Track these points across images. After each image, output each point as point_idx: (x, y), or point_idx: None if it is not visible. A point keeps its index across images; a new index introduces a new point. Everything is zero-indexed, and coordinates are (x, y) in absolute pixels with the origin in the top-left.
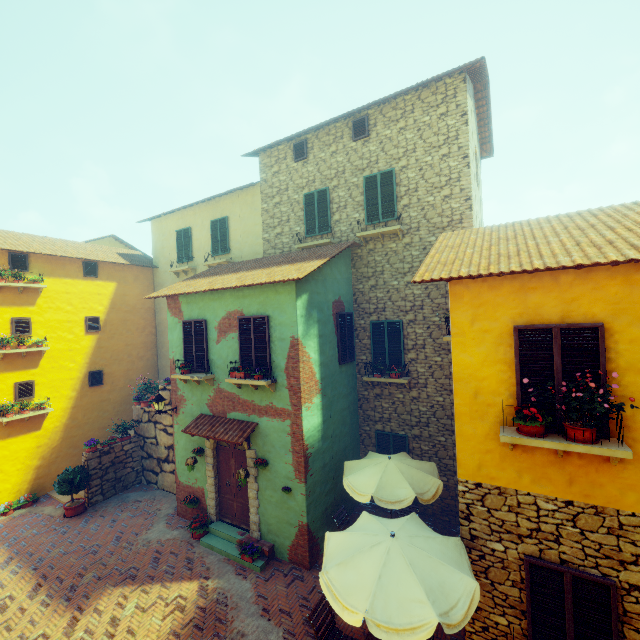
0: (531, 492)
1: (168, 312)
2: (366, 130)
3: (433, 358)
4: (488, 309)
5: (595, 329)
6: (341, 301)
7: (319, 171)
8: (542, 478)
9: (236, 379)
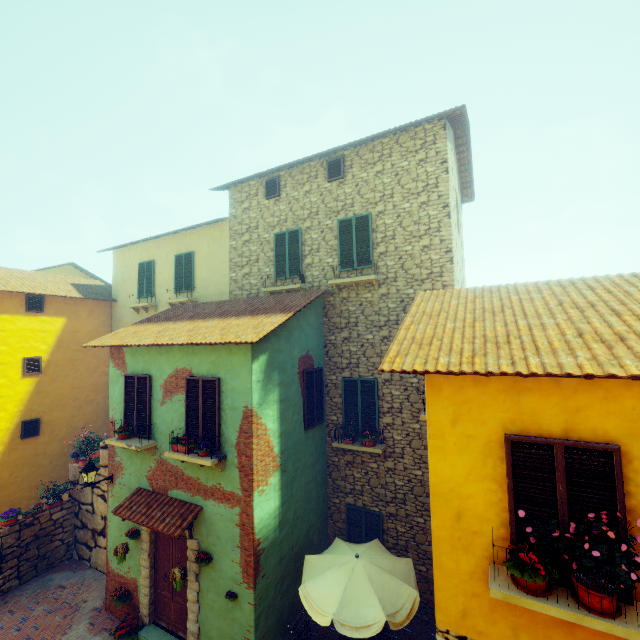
0: None
1: (111, 362)
2: (341, 171)
3: (411, 424)
4: (473, 408)
5: (609, 452)
6: (309, 355)
7: (291, 210)
8: None
9: (177, 454)
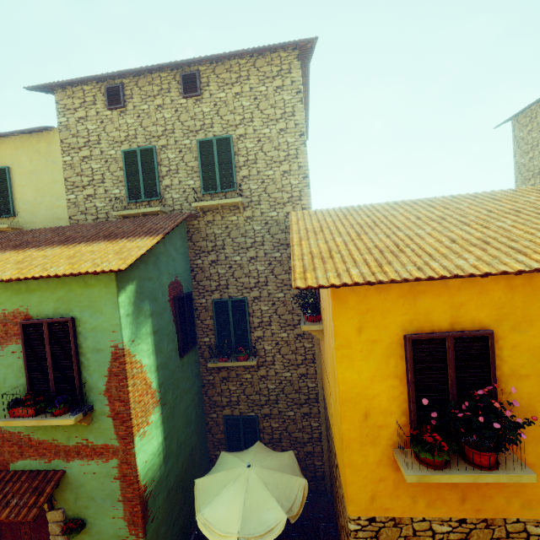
0: (426, 517)
1: None
2: (198, 87)
3: (279, 334)
4: (376, 315)
5: (485, 337)
6: (178, 281)
7: (142, 125)
8: (437, 500)
9: (19, 420)
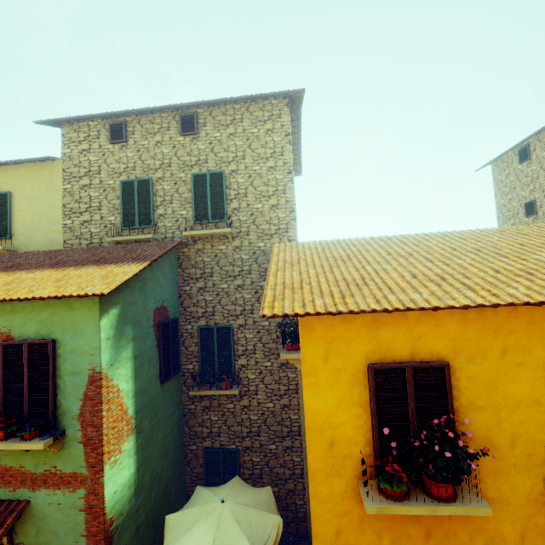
0: None
1: None
2: (195, 127)
3: (263, 363)
4: (341, 344)
5: (442, 368)
6: (165, 307)
7: (141, 159)
8: (401, 536)
9: None
